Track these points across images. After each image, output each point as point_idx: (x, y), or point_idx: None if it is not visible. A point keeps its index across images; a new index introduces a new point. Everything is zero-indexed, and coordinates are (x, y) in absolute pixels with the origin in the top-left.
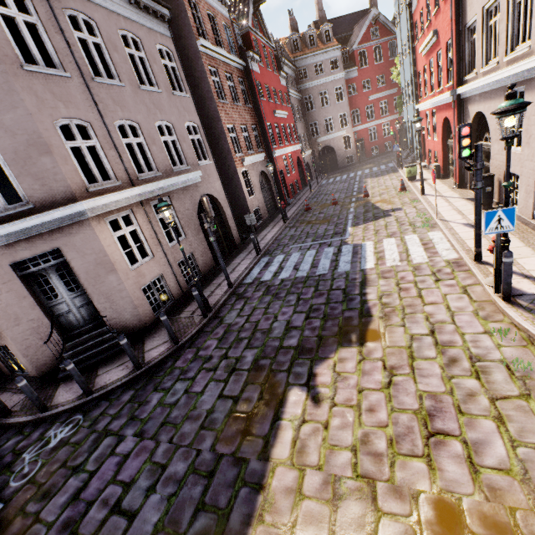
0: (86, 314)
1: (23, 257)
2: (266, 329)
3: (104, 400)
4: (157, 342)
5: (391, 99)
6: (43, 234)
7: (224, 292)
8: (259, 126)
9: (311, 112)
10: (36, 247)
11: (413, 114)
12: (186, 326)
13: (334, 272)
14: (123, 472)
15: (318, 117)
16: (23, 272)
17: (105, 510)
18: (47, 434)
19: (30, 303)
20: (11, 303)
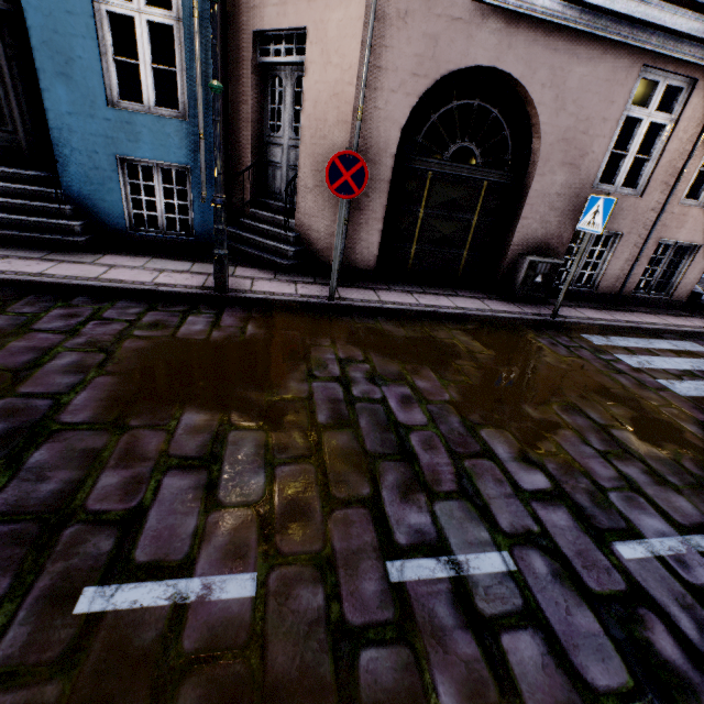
0: None
1: None
2: None
3: None
4: None
5: None
6: None
7: None
8: None
9: None
10: None
11: None
12: None
13: None
14: None
15: None
16: None
17: None
18: None
19: None
20: None
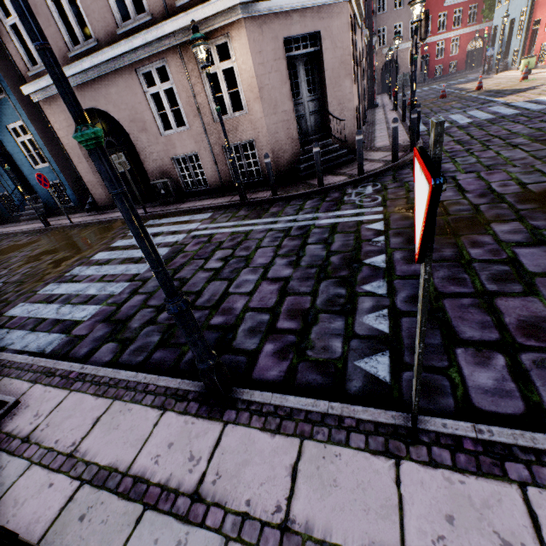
0: (313, 124)
1: (294, 34)
2: (508, 133)
3: (382, 176)
4: (382, 155)
5: (467, 8)
6: (312, 10)
7: (407, 134)
8: (366, 3)
9: (382, 14)
10: (305, 25)
11: (522, 8)
12: (401, 147)
13: (531, 110)
14: (492, 179)
15: (388, 21)
16: (287, 53)
17: (513, 186)
18: (348, 192)
19: (287, 91)
20: (275, 86)
